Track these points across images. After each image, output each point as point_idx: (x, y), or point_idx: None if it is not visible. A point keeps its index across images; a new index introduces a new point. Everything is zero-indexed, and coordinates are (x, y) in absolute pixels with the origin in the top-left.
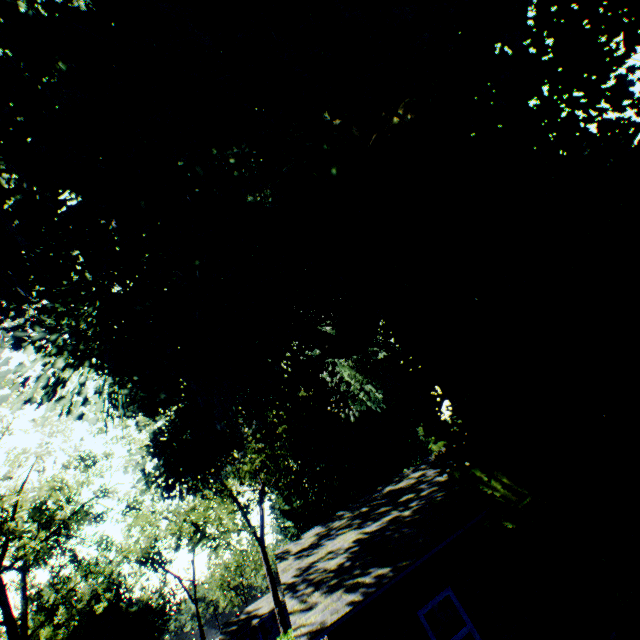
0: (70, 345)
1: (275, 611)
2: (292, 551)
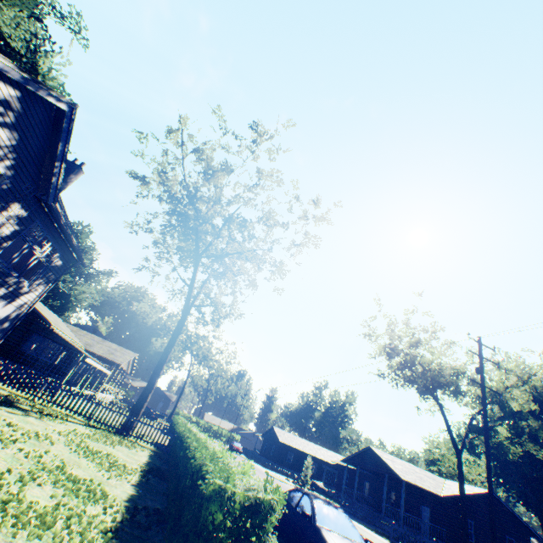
0: None
1: None
2: None
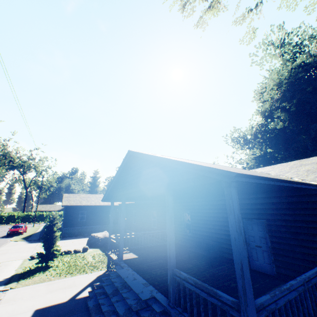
0: None
1: None
2: None
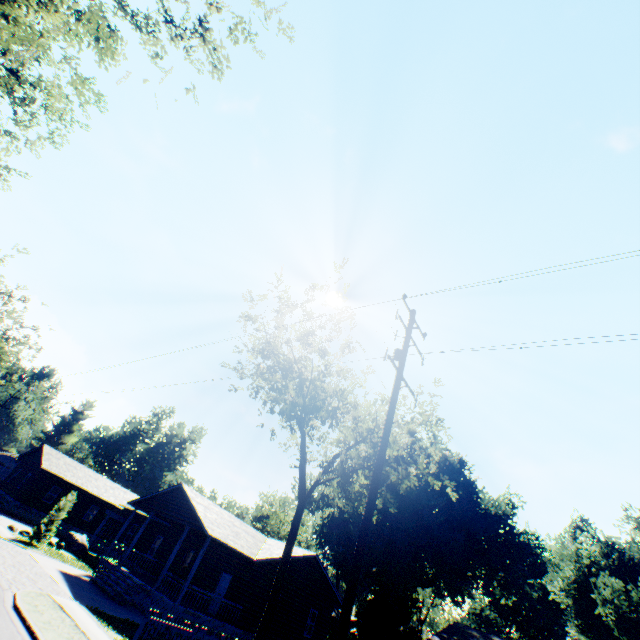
0: None
1: None
2: None
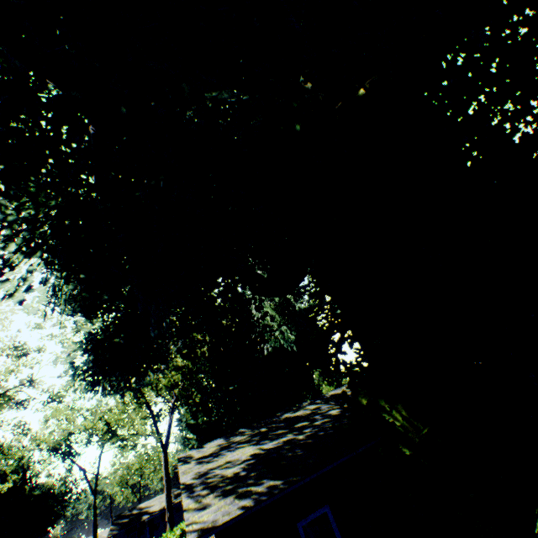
0: (26, 231)
1: (165, 510)
2: (194, 457)
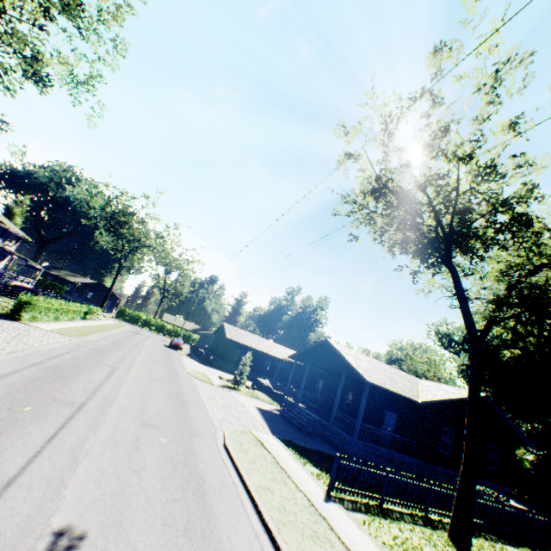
0: None
1: None
2: None
